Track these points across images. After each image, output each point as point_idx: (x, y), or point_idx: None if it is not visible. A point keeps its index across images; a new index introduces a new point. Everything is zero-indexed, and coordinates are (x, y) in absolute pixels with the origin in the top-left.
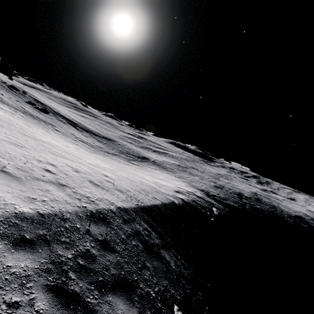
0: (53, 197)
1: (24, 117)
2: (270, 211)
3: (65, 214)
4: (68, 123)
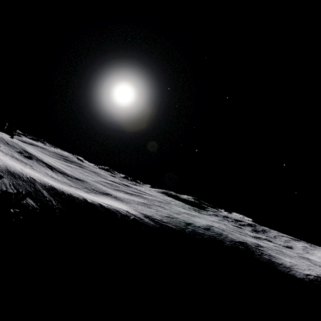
0: (5, 165)
1: (11, 159)
2: (211, 236)
3: (7, 167)
4: (47, 167)
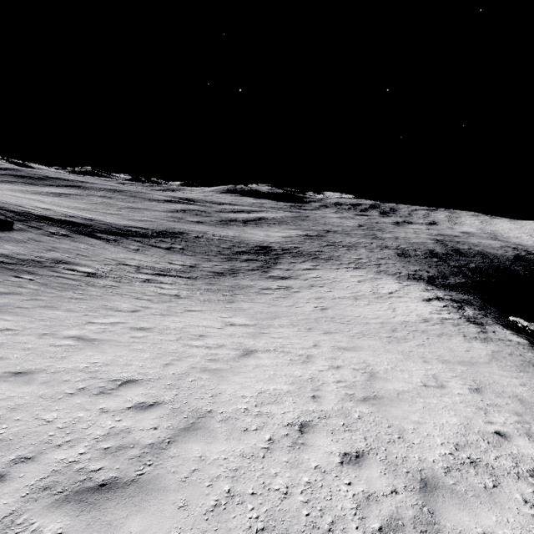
0: None
1: None
2: (489, 266)
3: None
4: (73, 232)
